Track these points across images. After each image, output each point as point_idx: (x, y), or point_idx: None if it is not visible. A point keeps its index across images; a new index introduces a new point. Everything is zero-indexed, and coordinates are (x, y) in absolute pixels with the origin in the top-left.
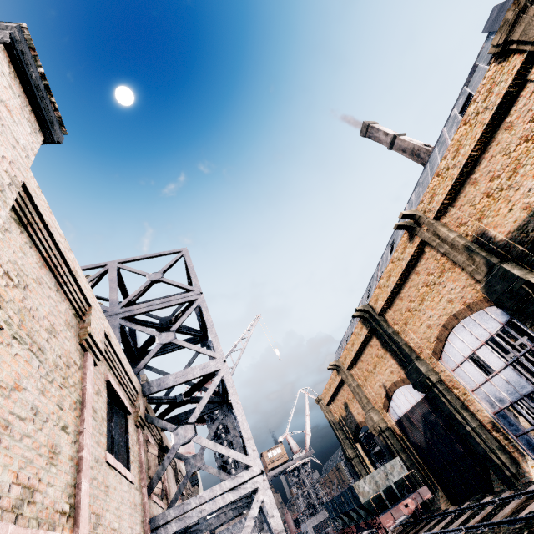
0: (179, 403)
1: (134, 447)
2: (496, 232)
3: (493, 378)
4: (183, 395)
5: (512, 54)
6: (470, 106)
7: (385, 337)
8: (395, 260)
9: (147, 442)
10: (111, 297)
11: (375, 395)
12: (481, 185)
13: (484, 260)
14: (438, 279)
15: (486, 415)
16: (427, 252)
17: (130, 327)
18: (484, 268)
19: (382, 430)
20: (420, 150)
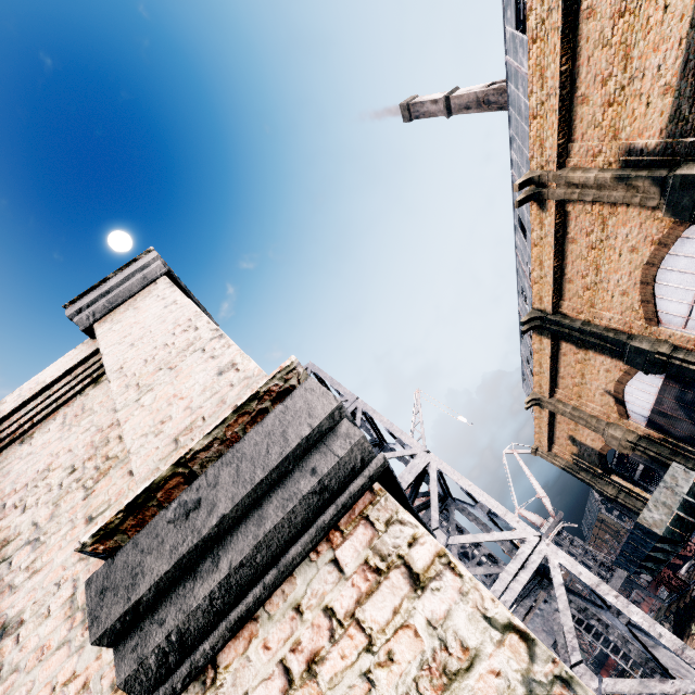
0: None
1: None
2: (645, 139)
3: None
4: None
5: None
6: (528, 19)
7: (576, 335)
8: (538, 241)
9: None
10: None
11: (602, 408)
12: (593, 98)
13: (648, 180)
14: (603, 233)
15: None
16: (571, 210)
17: None
18: (654, 189)
19: (634, 443)
20: (487, 95)
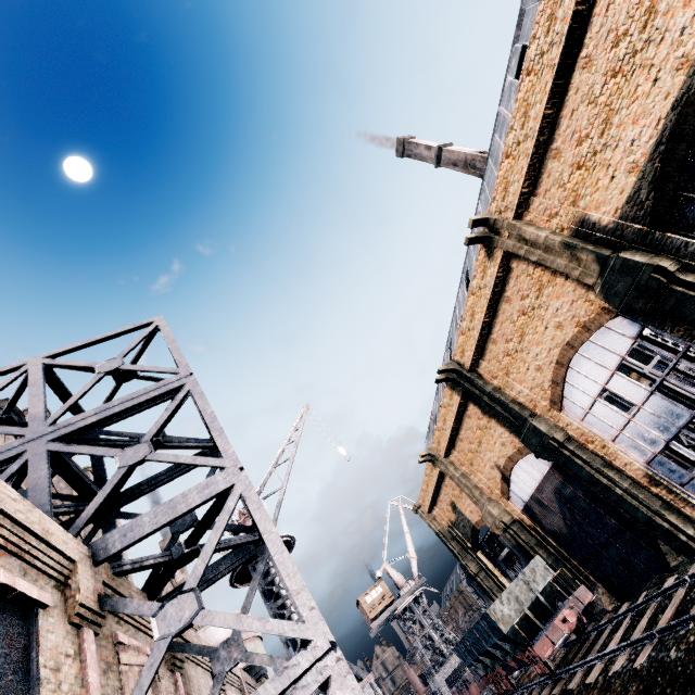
0: (179, 560)
1: (64, 671)
2: (600, 214)
3: (636, 415)
4: (185, 545)
5: None
6: (529, 47)
7: (485, 399)
8: (476, 290)
9: (118, 647)
10: (31, 411)
11: (488, 482)
12: (566, 155)
13: (593, 256)
14: (537, 300)
15: (637, 467)
16: (515, 267)
17: (68, 452)
18: (595, 266)
19: (507, 525)
20: (475, 159)
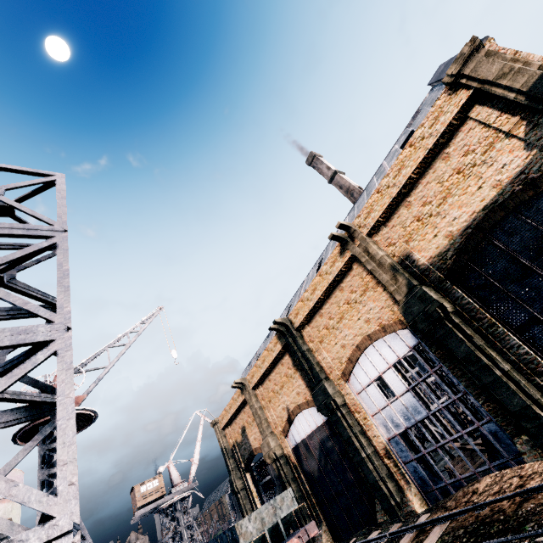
0: None
1: None
2: (420, 256)
3: (394, 402)
4: None
5: (461, 89)
6: (417, 129)
7: (299, 354)
8: (323, 273)
9: None
10: None
11: (277, 419)
12: (413, 209)
13: (406, 281)
14: (360, 297)
15: (381, 440)
16: (355, 269)
17: None
18: (405, 289)
19: (277, 457)
20: (355, 190)
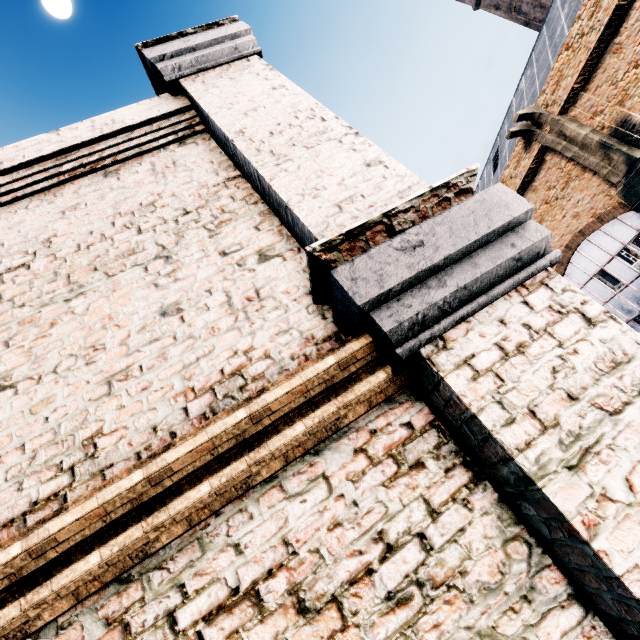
0: None
1: None
2: None
3: (622, 291)
4: None
5: None
6: None
7: None
8: (507, 179)
9: None
10: None
11: None
12: (627, 52)
13: (624, 157)
14: (561, 192)
15: None
16: (548, 160)
17: None
18: (623, 167)
19: None
20: (522, 0)
